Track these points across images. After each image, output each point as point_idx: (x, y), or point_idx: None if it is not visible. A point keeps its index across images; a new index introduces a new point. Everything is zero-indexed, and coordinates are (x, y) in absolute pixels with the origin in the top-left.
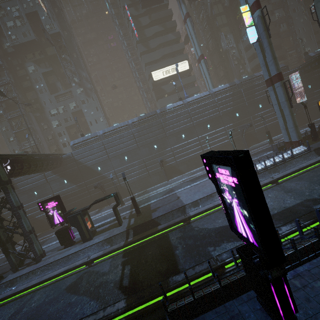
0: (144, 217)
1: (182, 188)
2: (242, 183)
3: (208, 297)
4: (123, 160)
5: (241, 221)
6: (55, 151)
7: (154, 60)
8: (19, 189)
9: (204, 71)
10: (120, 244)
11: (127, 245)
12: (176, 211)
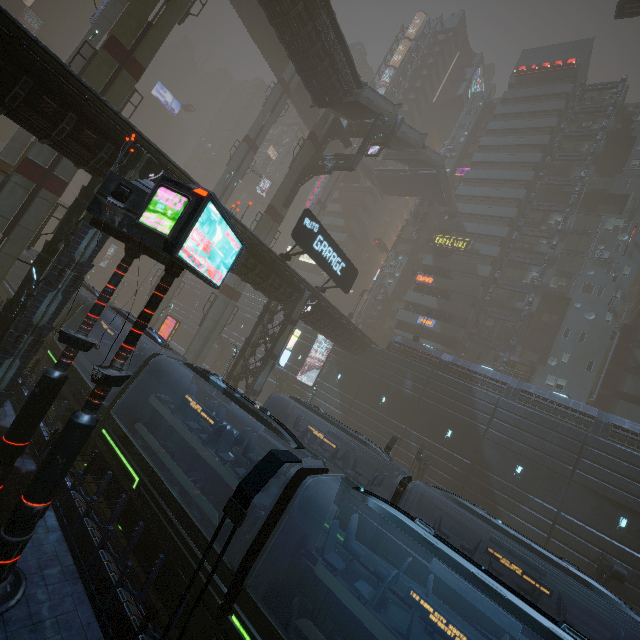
0: None
1: None
2: None
3: None
4: None
5: None
6: None
7: None
8: None
9: None
10: None
11: None
12: None
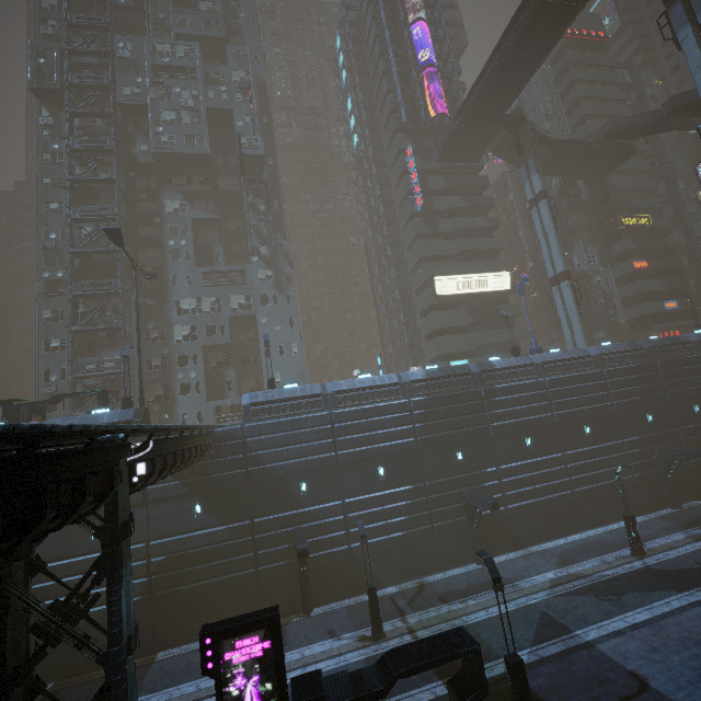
0: None
1: (594, 622)
2: None
3: None
4: (373, 477)
5: None
6: (155, 398)
7: (442, 255)
8: None
9: (566, 303)
10: None
11: None
12: None
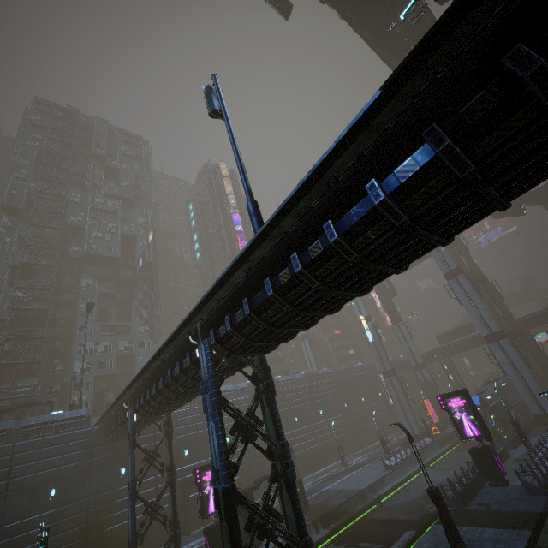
0: (319, 509)
1: (327, 485)
2: (469, 399)
3: (469, 487)
4: None
5: (469, 426)
6: None
7: None
8: (24, 477)
9: (307, 349)
10: (324, 532)
11: (331, 533)
12: (357, 497)
